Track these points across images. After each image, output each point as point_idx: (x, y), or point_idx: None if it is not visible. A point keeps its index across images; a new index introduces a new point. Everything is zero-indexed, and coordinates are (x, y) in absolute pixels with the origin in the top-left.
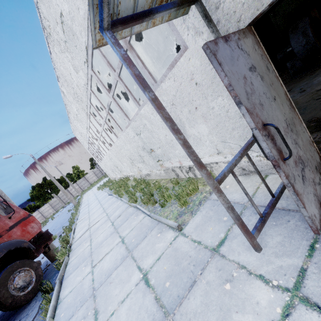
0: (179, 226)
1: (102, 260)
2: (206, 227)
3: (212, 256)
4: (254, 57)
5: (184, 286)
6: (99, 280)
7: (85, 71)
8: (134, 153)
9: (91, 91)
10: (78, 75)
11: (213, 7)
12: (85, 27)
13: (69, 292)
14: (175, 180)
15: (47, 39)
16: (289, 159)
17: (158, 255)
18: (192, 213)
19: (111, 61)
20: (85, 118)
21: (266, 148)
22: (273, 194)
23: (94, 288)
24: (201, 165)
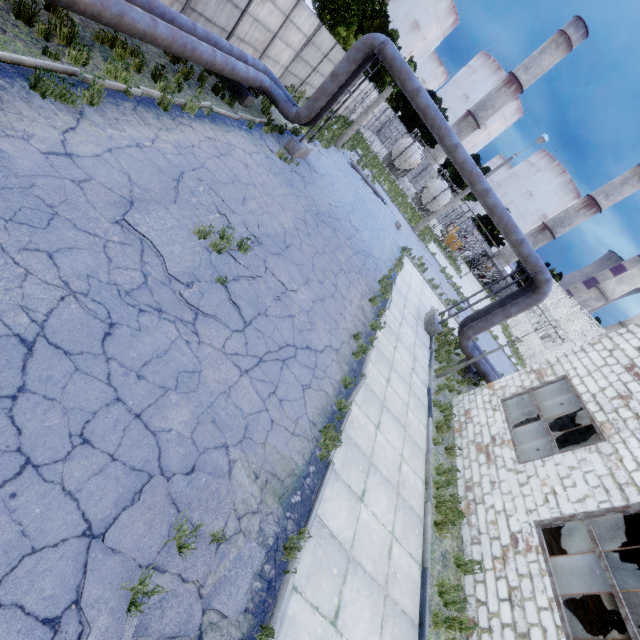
0: None
1: None
2: None
3: None
4: None
5: None
6: None
7: None
8: None
9: None
10: None
11: None
12: None
13: None
14: None
15: None
16: None
17: None
18: None
19: None
20: None
21: None
22: None
23: None
24: None
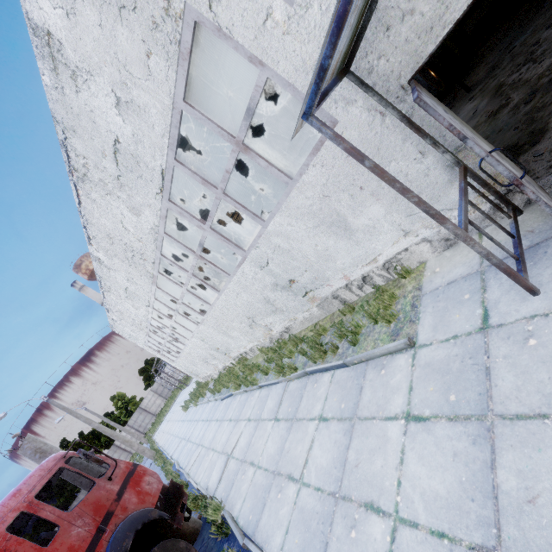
0: (410, 340)
1: (308, 461)
2: (450, 319)
3: (486, 335)
4: (437, 103)
5: (478, 381)
6: (330, 481)
7: (155, 208)
8: (256, 303)
9: (165, 234)
10: (140, 218)
11: (365, 74)
12: (163, 145)
13: (284, 535)
14: (347, 307)
15: (77, 185)
16: (522, 179)
17: (406, 387)
18: (413, 321)
19: (206, 177)
20: (147, 286)
21: (503, 171)
22: (512, 235)
23: (331, 492)
24: (444, 217)
